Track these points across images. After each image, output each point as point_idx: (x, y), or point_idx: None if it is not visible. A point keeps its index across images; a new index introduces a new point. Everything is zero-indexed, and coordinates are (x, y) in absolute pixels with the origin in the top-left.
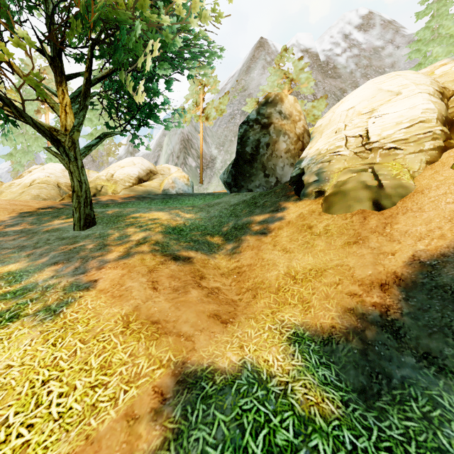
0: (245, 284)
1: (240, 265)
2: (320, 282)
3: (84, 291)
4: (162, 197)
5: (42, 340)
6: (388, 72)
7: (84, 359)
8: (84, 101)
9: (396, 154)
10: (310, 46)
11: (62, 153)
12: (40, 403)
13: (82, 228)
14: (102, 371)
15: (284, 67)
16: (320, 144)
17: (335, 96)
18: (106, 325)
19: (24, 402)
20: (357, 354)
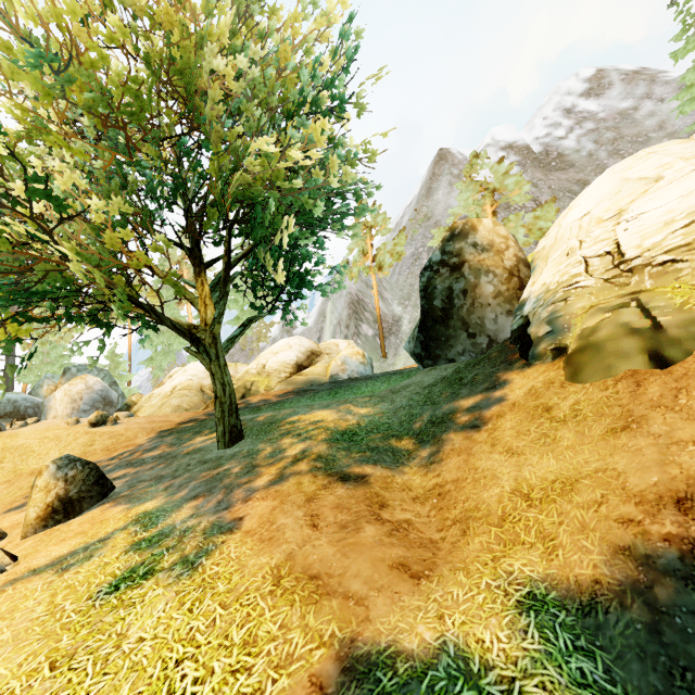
0: (451, 512)
1: (441, 482)
2: (570, 502)
3: (227, 533)
4: (329, 387)
5: (177, 603)
6: (655, 137)
7: (224, 630)
8: (225, 288)
9: (678, 269)
10: (514, 139)
11: (203, 353)
12: (173, 691)
13: (227, 445)
14: (245, 649)
15: (480, 176)
16: (547, 275)
17: (571, 194)
18: (251, 582)
19: (155, 689)
20: (641, 631)
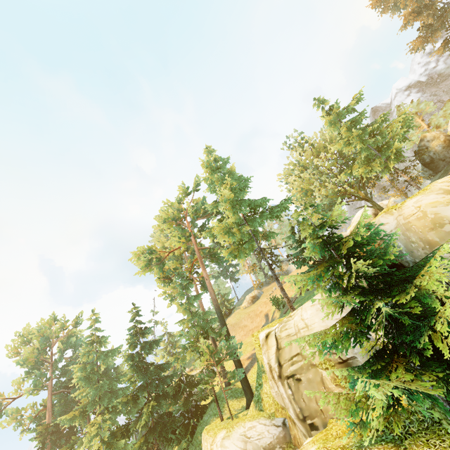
0: None
1: None
2: None
3: None
4: None
5: None
6: None
7: None
8: (364, 187)
9: None
10: (408, 83)
11: (369, 201)
12: None
13: None
14: None
15: (402, 108)
16: None
17: None
18: None
19: None
20: None
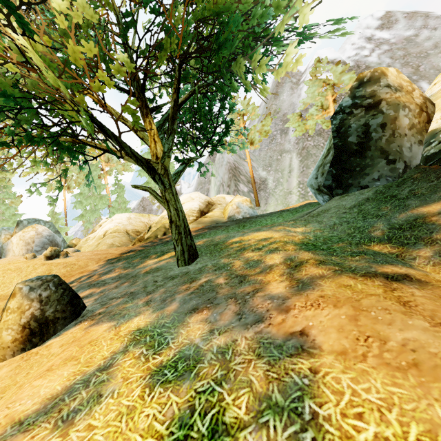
0: None
1: None
2: None
3: (303, 356)
4: (232, 223)
5: None
6: (432, 53)
7: None
8: (172, 125)
9: None
10: (334, 57)
11: (158, 181)
12: None
13: (187, 263)
14: None
15: None
16: None
17: None
18: None
19: None
20: None
